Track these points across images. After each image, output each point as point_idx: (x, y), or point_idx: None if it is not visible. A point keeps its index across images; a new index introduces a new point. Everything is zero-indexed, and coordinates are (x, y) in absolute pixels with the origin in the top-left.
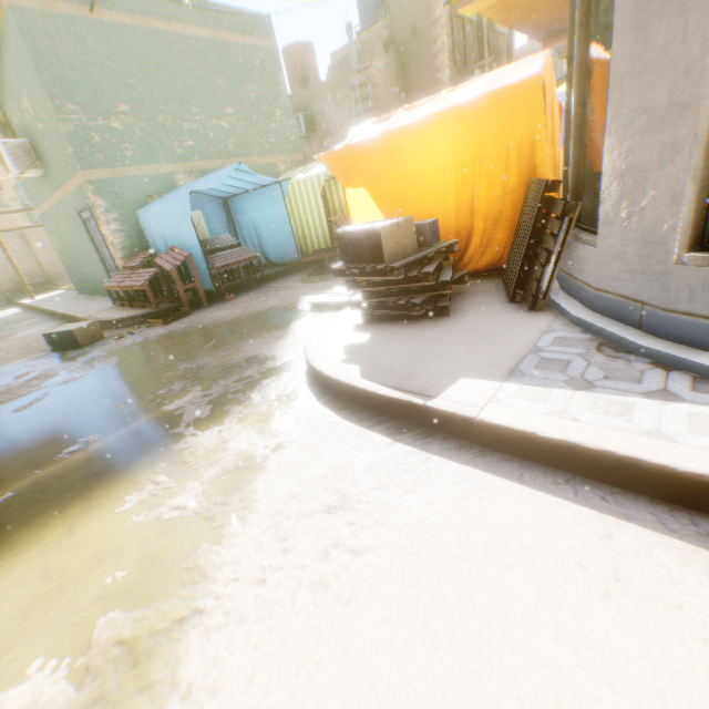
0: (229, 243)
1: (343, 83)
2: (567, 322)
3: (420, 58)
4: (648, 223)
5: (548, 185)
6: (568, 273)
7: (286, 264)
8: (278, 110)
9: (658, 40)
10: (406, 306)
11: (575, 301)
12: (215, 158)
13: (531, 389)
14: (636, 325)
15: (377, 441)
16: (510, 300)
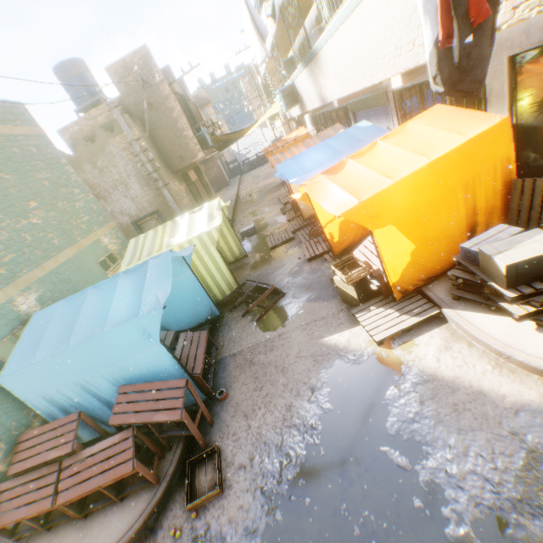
0: (168, 339)
1: (102, 151)
2: None
3: (162, 122)
4: None
5: None
6: None
7: (201, 325)
8: (75, 188)
9: None
10: None
11: None
12: (46, 260)
13: None
14: None
15: None
16: None
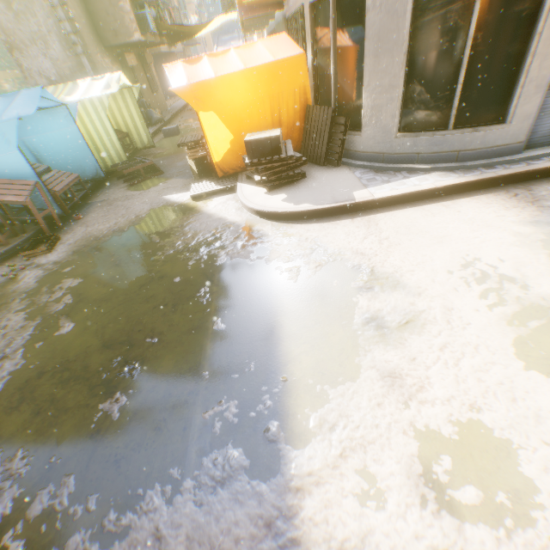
0: (41, 168)
1: None
2: (355, 168)
3: None
4: (384, 125)
5: (333, 110)
6: (344, 148)
7: (87, 181)
8: None
9: (384, 64)
10: (286, 177)
11: (350, 160)
12: None
13: (377, 187)
14: (382, 162)
15: (347, 221)
16: (323, 165)
